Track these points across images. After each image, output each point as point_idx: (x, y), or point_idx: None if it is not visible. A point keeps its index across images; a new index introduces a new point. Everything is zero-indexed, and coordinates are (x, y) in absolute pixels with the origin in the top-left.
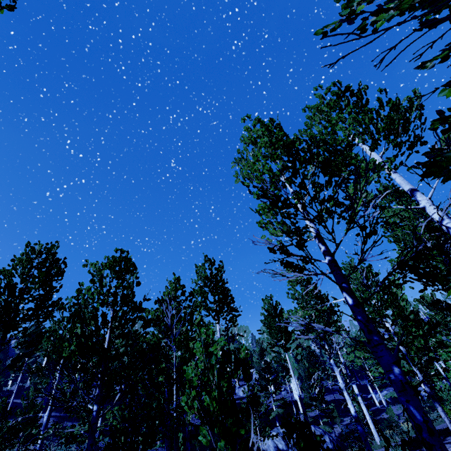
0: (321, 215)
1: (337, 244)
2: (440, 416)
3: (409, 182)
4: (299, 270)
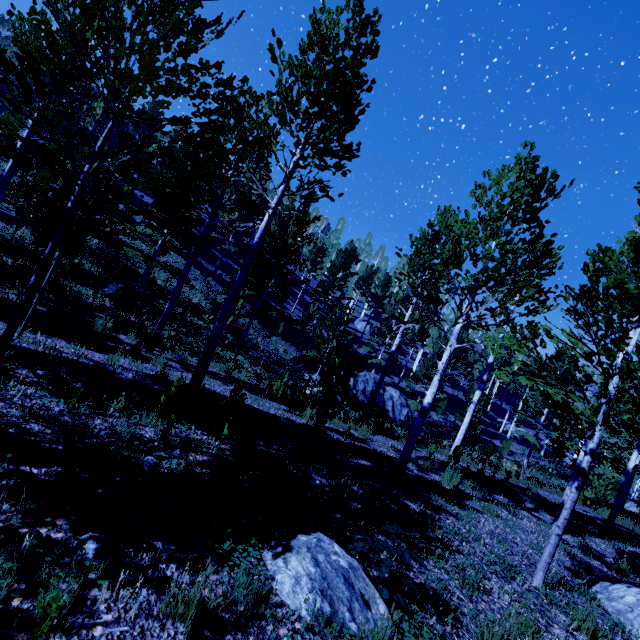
0: None
1: None
2: (562, 488)
3: None
4: None
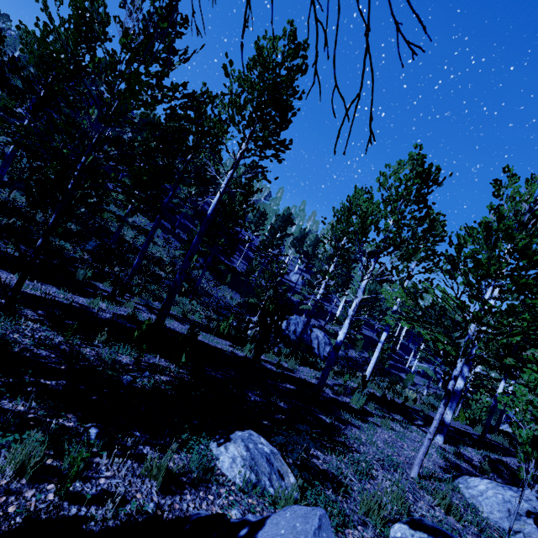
0: None
1: None
2: None
3: None
4: None
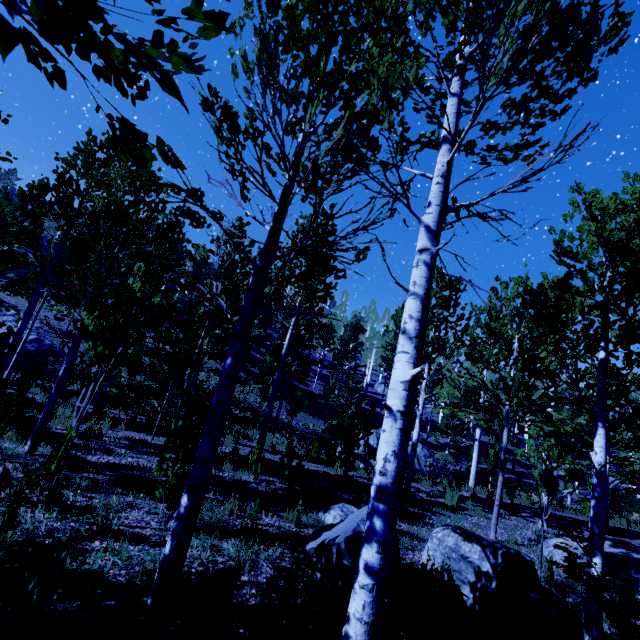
0: (238, 151)
1: (281, 206)
2: None
3: (452, 123)
4: (199, 224)
